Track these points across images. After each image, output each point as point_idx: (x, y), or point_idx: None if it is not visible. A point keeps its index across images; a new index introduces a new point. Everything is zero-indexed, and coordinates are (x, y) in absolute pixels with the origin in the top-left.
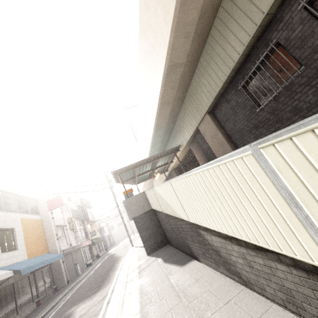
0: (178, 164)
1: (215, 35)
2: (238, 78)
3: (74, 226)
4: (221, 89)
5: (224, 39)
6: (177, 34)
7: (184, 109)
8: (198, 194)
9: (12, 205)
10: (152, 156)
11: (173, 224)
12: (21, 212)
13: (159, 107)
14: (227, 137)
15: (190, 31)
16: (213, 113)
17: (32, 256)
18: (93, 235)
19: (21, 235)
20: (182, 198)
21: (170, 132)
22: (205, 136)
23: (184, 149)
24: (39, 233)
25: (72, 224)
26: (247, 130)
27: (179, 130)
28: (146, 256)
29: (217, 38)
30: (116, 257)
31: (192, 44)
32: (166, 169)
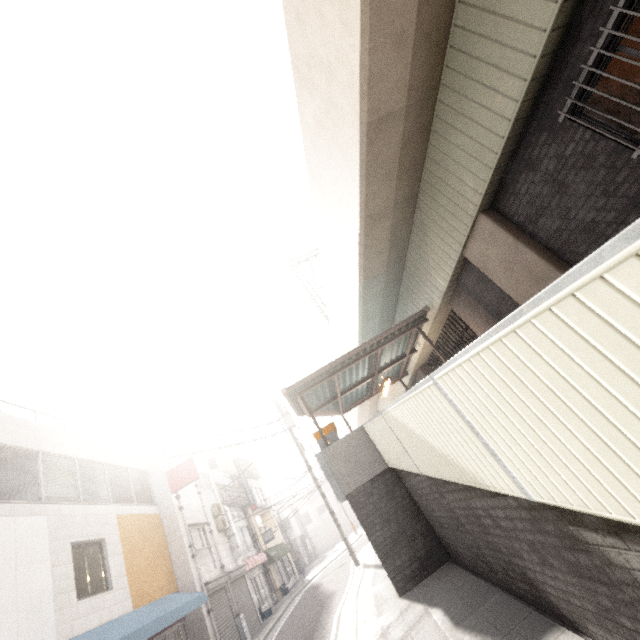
0: (428, 355)
1: (468, 20)
2: (552, 96)
3: (227, 523)
4: (509, 139)
5: (492, 16)
6: (375, 41)
7: (421, 222)
8: (568, 392)
9: (100, 488)
10: (367, 342)
11: (459, 506)
12: (118, 502)
13: (363, 228)
14: (552, 256)
15: (405, 28)
16: (496, 209)
17: (142, 601)
18: (269, 540)
19: (119, 553)
20: (486, 421)
21: (398, 285)
22: (488, 269)
23: (437, 316)
24: (156, 545)
25: (222, 518)
26: (611, 221)
27: (417, 275)
28: (396, 598)
29: (473, 23)
30: (323, 593)
31: (415, 61)
32: (403, 370)
